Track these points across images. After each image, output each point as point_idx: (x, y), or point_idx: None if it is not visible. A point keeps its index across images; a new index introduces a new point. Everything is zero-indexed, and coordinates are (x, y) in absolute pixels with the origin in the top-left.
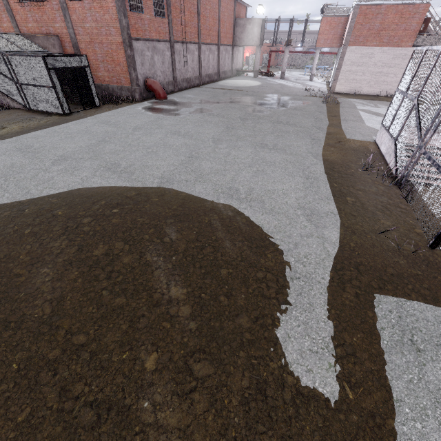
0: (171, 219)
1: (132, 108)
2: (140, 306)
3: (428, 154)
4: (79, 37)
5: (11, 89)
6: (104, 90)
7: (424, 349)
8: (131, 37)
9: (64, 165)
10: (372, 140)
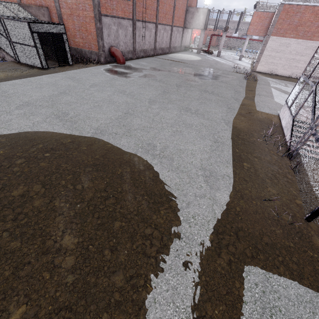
0: (90, 167)
1: (96, 68)
2: (31, 252)
3: (317, 135)
4: (63, 10)
5: (6, 45)
6: (79, 53)
7: None
8: (101, 13)
9: (25, 109)
10: (276, 113)
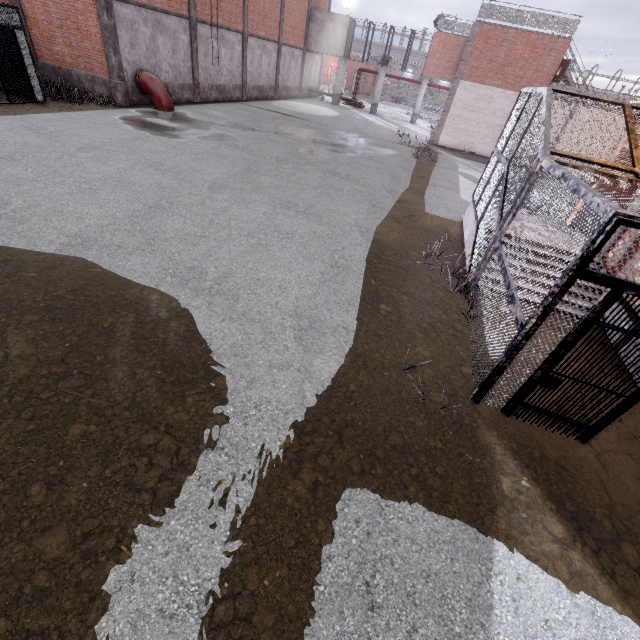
0: (37, 315)
1: (102, 115)
2: None
3: (501, 250)
4: None
5: None
6: (63, 78)
7: (383, 604)
8: None
9: None
10: (459, 219)
